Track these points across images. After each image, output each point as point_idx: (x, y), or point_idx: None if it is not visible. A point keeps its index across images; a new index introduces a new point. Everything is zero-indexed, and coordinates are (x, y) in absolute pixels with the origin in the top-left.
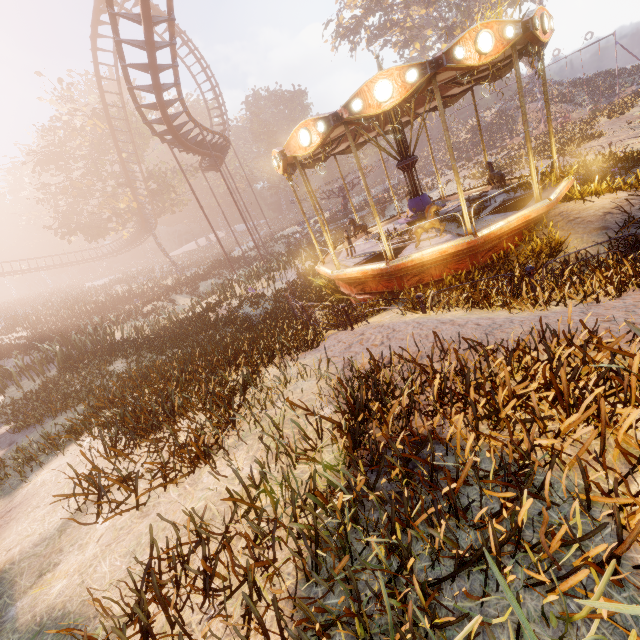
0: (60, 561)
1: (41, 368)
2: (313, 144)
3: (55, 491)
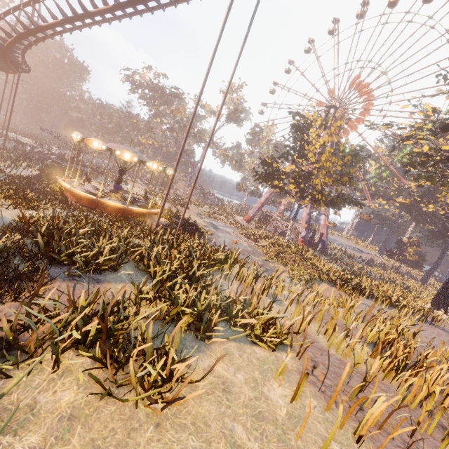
0: None
1: None
2: (98, 148)
3: None
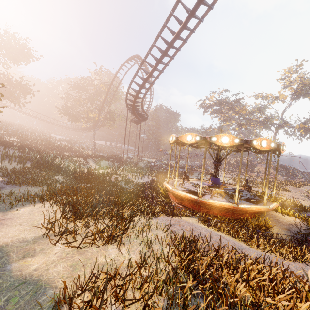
0: (35, 254)
1: (25, 160)
2: (191, 141)
3: (30, 221)
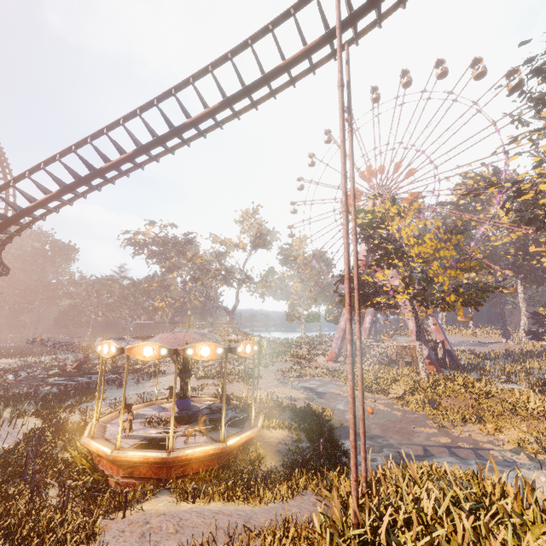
0: None
1: None
2: (152, 357)
3: None
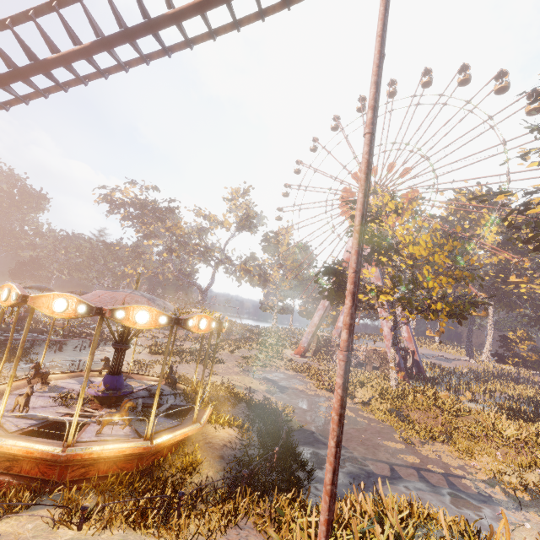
0: None
1: None
2: (65, 314)
3: None
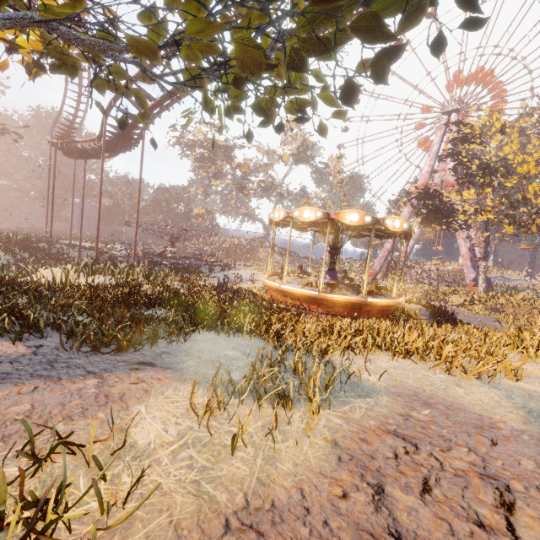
0: None
1: None
2: (357, 222)
3: (430, 380)
